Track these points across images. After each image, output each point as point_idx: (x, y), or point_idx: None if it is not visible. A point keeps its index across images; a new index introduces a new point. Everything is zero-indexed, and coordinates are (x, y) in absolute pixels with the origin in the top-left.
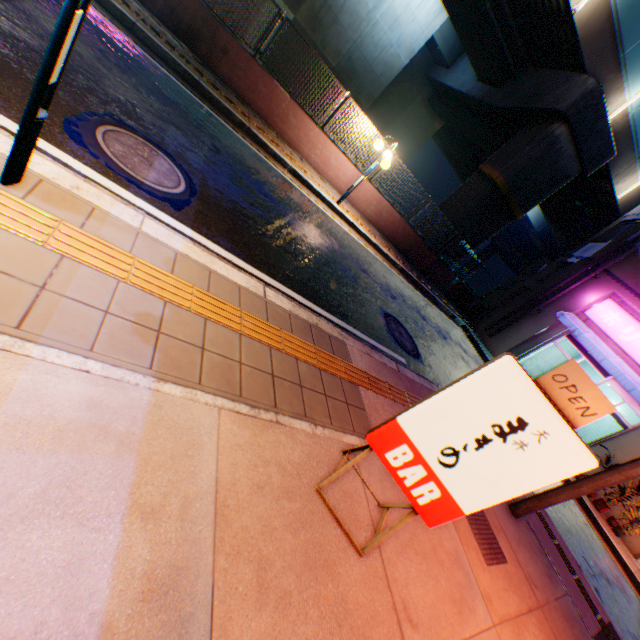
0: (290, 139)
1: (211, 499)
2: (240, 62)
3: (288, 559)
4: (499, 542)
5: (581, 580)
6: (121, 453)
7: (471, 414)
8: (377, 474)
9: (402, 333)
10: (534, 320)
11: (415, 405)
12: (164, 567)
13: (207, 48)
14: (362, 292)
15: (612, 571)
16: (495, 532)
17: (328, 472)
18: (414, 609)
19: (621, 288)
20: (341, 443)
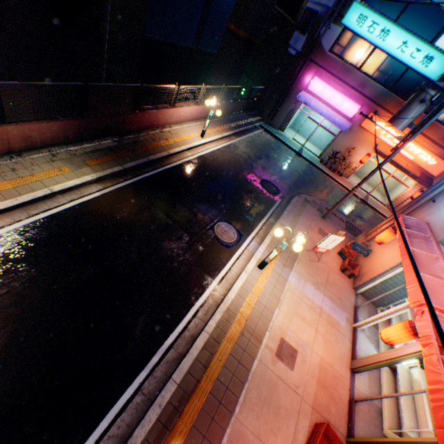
0: (162, 124)
1: (307, 274)
2: (131, 119)
3: (315, 271)
4: (325, 232)
5: (339, 216)
6: (301, 279)
7: (328, 241)
8: (309, 247)
9: (269, 185)
10: (287, 102)
11: (319, 244)
12: (312, 282)
13: (116, 128)
14: (254, 186)
15: (343, 195)
16: (324, 230)
17: (307, 256)
18: (325, 261)
19: (319, 69)
20: (303, 249)
